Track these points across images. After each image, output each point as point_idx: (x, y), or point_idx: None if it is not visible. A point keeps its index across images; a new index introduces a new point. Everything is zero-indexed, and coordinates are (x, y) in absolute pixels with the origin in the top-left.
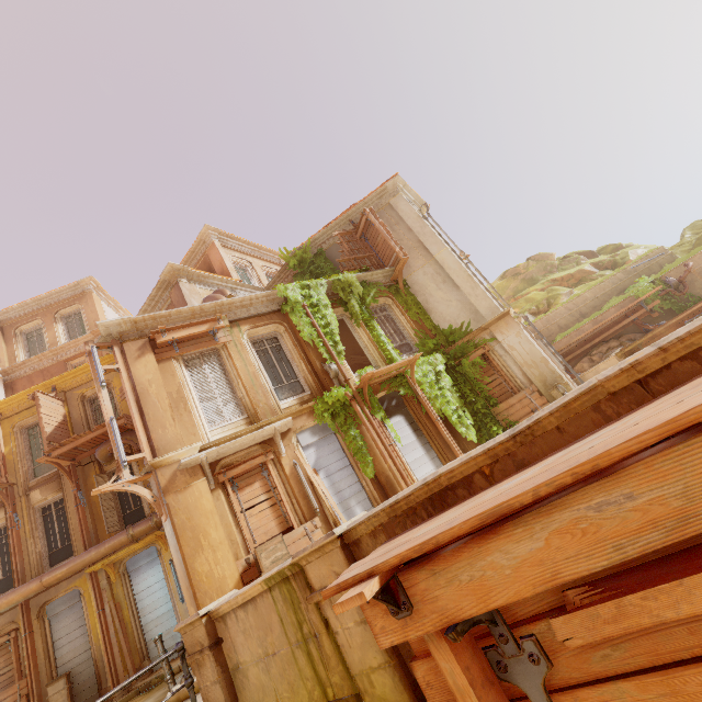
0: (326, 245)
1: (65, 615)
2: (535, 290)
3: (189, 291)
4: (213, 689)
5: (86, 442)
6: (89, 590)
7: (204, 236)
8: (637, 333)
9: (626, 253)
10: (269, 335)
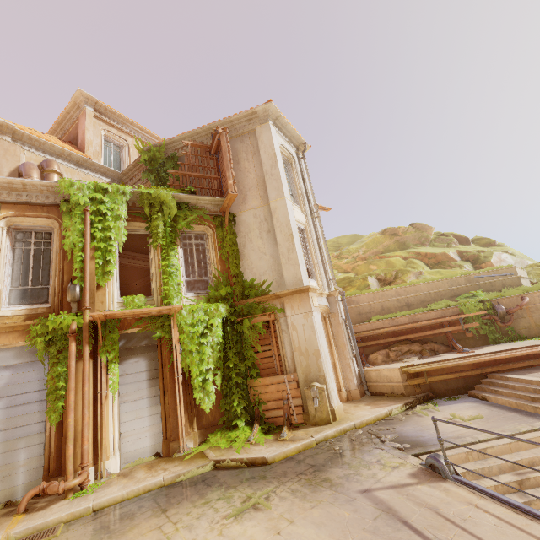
0: (183, 151)
1: None
2: (399, 256)
3: (4, 150)
4: None
5: None
6: None
7: (78, 100)
8: (443, 346)
9: (491, 254)
10: (41, 228)
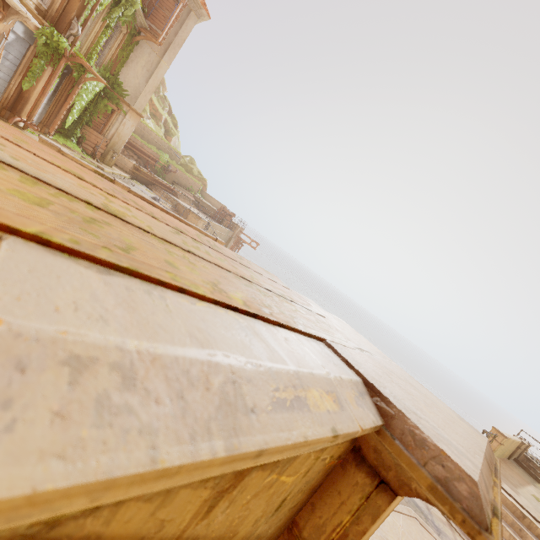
0: None
1: None
2: None
3: None
4: None
5: None
6: None
7: None
8: (144, 164)
9: (175, 136)
10: None
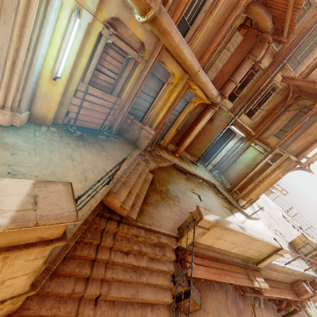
0: None
1: (154, 81)
2: None
3: None
4: (301, 246)
5: (281, 1)
6: (178, 90)
7: None
8: None
9: None
10: None
